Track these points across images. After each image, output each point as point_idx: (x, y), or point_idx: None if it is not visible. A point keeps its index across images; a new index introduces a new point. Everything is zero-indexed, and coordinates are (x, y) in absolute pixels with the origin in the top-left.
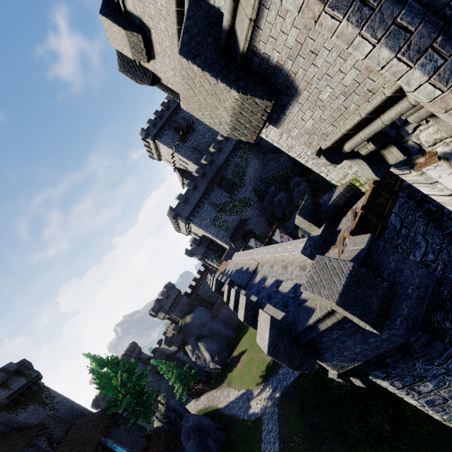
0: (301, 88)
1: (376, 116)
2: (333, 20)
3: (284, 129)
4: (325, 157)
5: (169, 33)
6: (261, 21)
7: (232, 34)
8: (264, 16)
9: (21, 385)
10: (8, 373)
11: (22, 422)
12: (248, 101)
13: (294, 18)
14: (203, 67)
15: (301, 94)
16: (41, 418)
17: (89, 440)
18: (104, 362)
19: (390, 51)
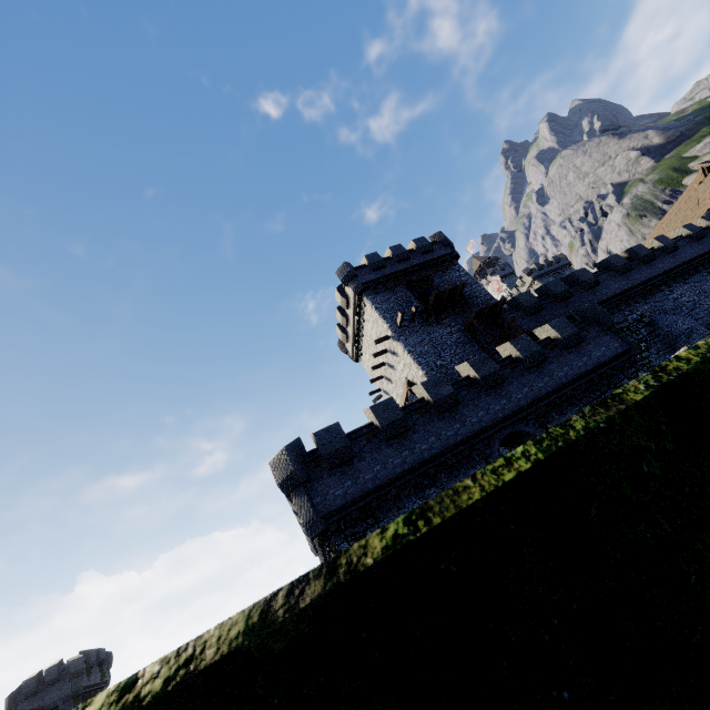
0: None
1: None
2: None
3: None
4: None
5: None
6: None
7: None
8: None
9: (96, 682)
10: (97, 660)
11: None
12: None
13: None
14: None
15: None
16: None
17: None
18: None
19: None
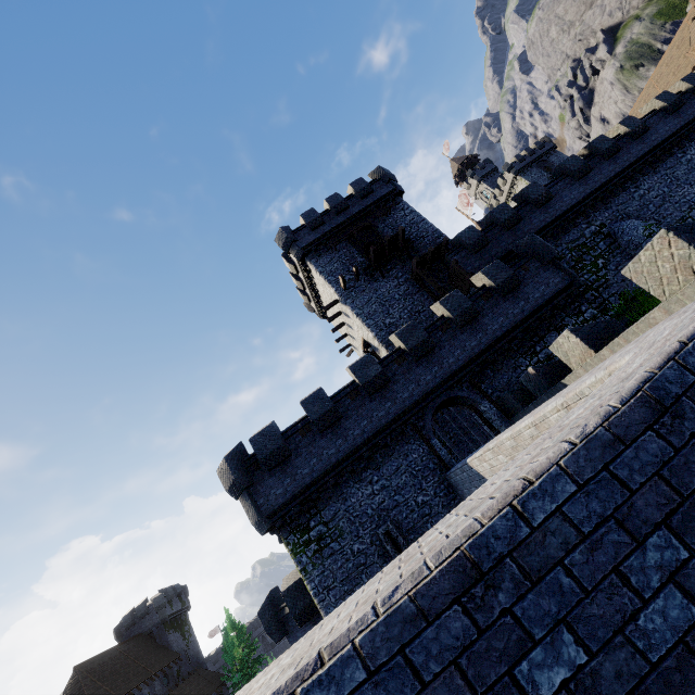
0: None
1: None
2: None
3: None
4: None
5: None
6: None
7: None
8: None
9: (178, 609)
10: (175, 593)
11: (169, 643)
12: None
13: None
14: None
15: None
16: (179, 648)
17: (202, 692)
18: (235, 626)
19: None
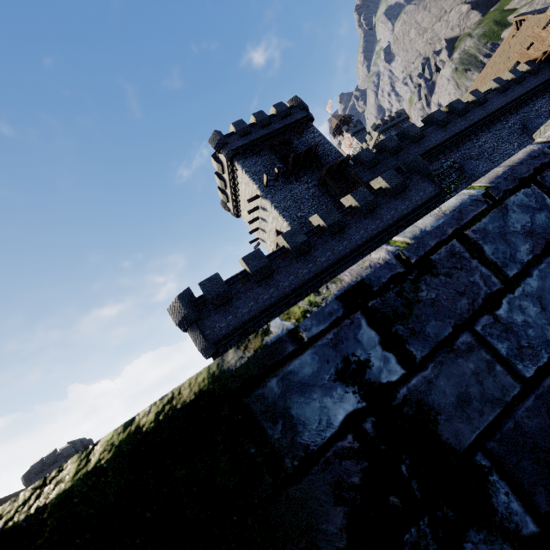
0: None
1: None
2: None
3: None
4: None
5: None
6: None
7: None
8: None
9: None
10: (82, 445)
11: None
12: None
13: None
14: None
15: None
16: None
17: None
18: None
19: None
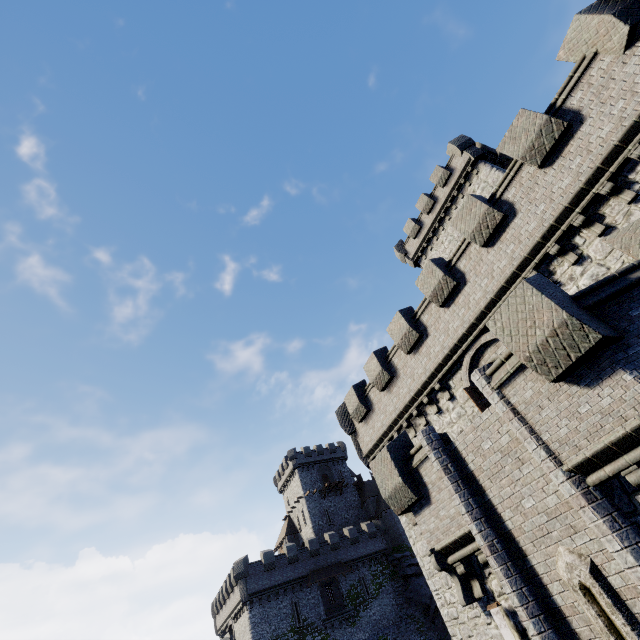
0: (433, 502)
1: (464, 544)
2: (448, 483)
3: (419, 520)
4: (435, 556)
5: (384, 422)
6: (425, 462)
7: (412, 457)
8: (426, 462)
9: None
10: None
11: None
12: (405, 488)
13: (436, 471)
14: (393, 459)
15: (432, 505)
16: None
17: None
18: None
19: (465, 509)
